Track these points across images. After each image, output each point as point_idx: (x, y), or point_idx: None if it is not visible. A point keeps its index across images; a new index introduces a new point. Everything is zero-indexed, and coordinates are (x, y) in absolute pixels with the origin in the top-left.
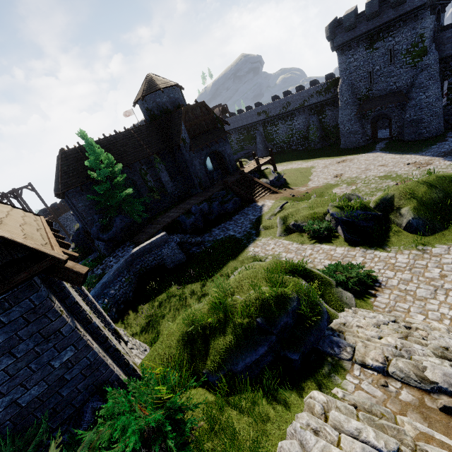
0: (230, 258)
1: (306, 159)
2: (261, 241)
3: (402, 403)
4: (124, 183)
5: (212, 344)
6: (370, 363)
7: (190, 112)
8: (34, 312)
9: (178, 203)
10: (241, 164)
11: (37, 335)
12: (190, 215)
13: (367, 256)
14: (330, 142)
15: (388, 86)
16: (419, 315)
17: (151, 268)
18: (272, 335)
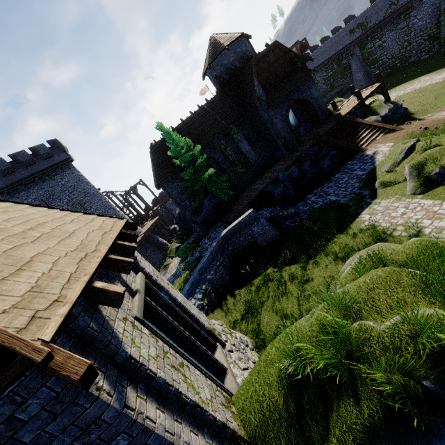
0: (336, 231)
1: (438, 69)
2: (380, 204)
3: None
4: (207, 164)
5: (335, 405)
6: None
7: (261, 61)
8: (59, 401)
9: (263, 173)
10: (335, 106)
11: (72, 427)
12: (277, 183)
13: None
14: None
15: None
16: None
17: (243, 248)
18: None
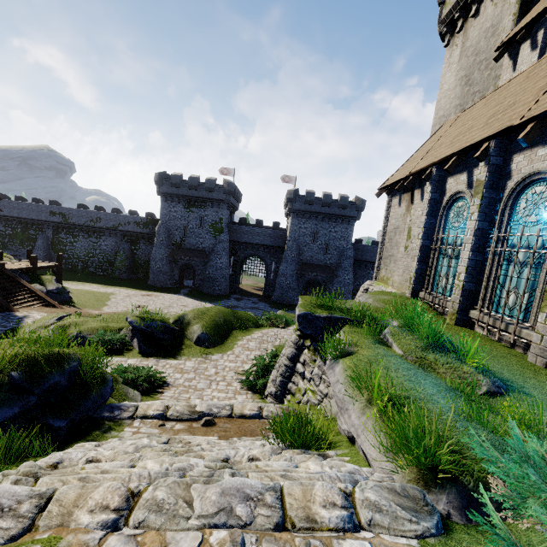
0: None
1: (106, 285)
2: None
3: (176, 430)
4: None
5: None
6: (152, 413)
7: None
8: None
9: None
10: (1, 257)
11: None
12: None
13: (160, 364)
14: (138, 276)
15: (197, 244)
16: (197, 399)
17: None
18: (33, 394)
